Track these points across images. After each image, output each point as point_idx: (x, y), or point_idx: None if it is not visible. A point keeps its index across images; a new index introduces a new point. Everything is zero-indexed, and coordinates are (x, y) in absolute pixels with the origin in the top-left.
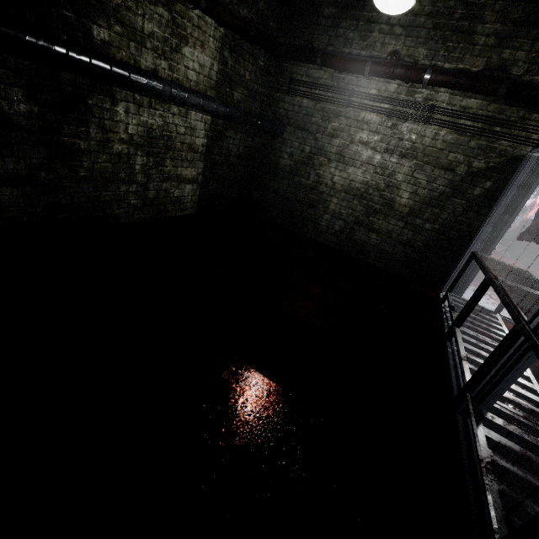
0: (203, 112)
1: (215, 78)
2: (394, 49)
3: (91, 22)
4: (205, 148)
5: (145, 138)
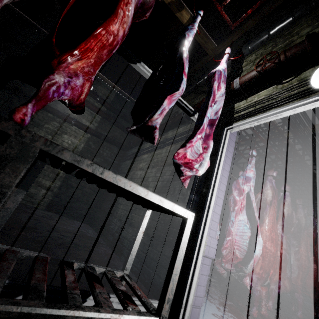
0: None
1: (81, 149)
2: None
3: None
4: (65, 176)
5: None
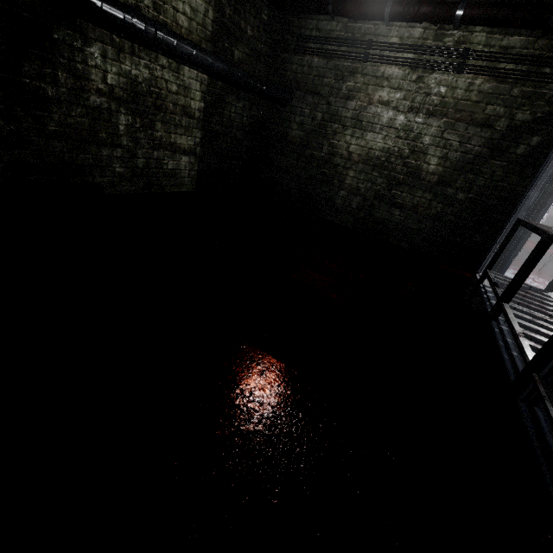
0: (198, 69)
1: (210, 29)
2: None
3: None
4: (203, 114)
5: (128, 92)
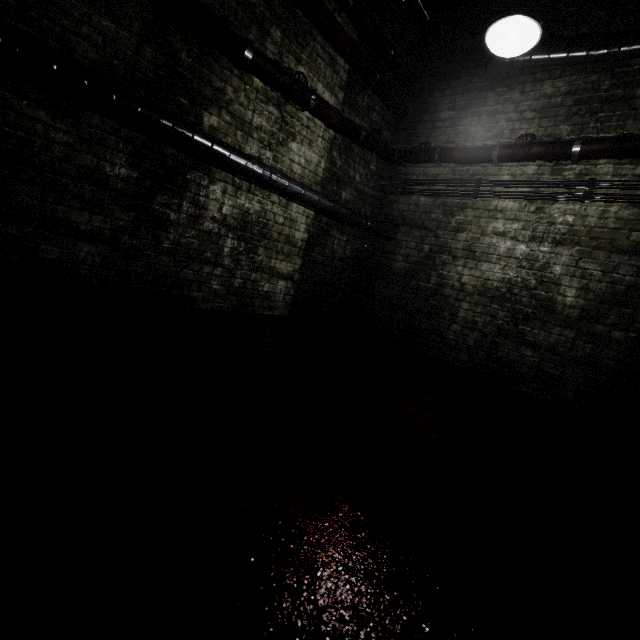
0: (306, 206)
1: (321, 175)
2: (527, 132)
3: (203, 110)
4: (305, 244)
5: (239, 221)
